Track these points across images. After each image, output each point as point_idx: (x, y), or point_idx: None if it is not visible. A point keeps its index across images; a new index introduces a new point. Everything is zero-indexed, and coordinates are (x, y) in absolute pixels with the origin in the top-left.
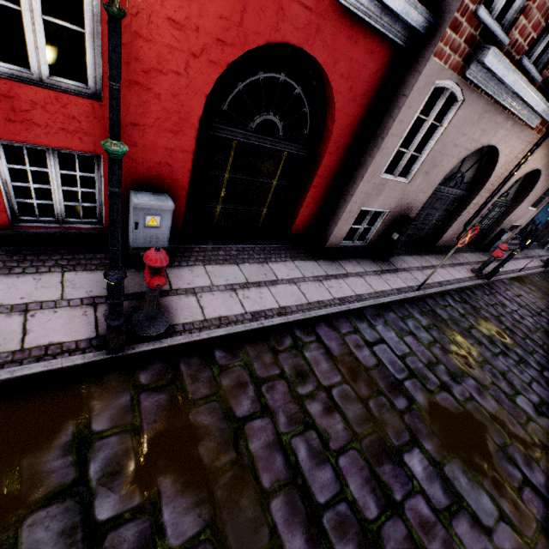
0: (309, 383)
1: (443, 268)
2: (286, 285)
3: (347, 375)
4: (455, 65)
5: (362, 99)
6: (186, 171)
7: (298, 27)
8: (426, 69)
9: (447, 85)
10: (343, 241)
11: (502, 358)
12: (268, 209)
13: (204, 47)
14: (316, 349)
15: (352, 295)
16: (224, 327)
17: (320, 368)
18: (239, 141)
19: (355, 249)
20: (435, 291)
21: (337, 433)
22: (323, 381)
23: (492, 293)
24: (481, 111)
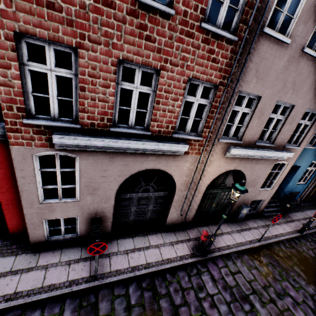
0: None
1: (158, 247)
2: None
3: None
4: (43, 144)
5: (2, 165)
6: None
7: None
8: (14, 152)
9: (50, 153)
10: (52, 236)
11: None
12: None
13: None
14: None
15: (9, 293)
16: None
17: None
18: None
19: (66, 240)
20: (117, 279)
21: None
22: None
23: (199, 273)
24: (107, 157)
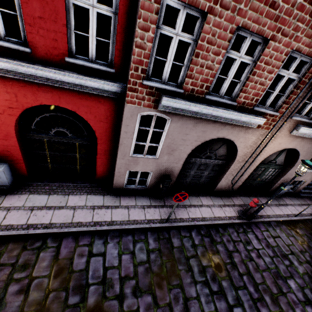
0: (25, 272)
1: (209, 207)
2: (68, 209)
3: (55, 272)
4: (149, 105)
5: (107, 120)
6: (18, 153)
7: (48, 98)
8: (127, 109)
9: (151, 113)
10: (128, 185)
11: (200, 286)
12: (80, 166)
13: (4, 110)
14: (50, 252)
15: (108, 220)
16: (5, 230)
17: (41, 264)
18: (47, 139)
19: (137, 190)
20: (182, 224)
21: (11, 307)
22: (35, 272)
23: (245, 232)
24: (193, 122)
